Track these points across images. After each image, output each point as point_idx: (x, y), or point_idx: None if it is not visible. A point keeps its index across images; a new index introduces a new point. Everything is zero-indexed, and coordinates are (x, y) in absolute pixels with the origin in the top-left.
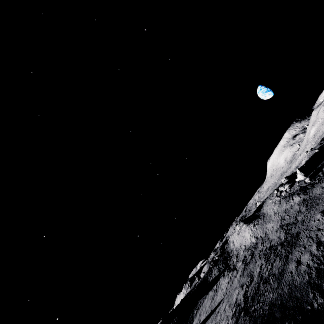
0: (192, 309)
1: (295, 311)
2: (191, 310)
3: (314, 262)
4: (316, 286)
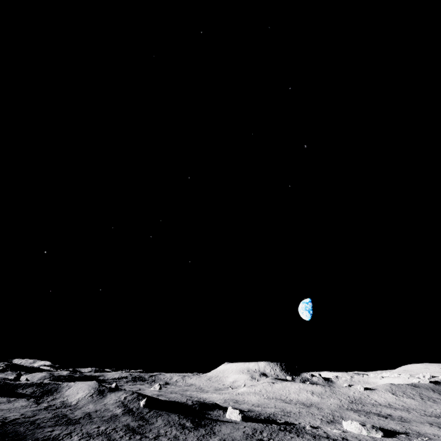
0: None
1: (17, 439)
2: None
3: (54, 436)
4: (37, 440)
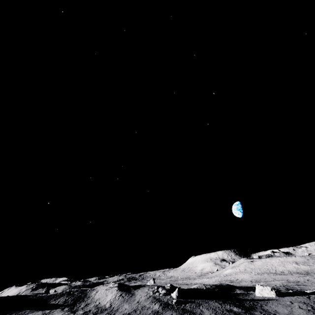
0: (14, 310)
1: None
2: (12, 311)
3: None
4: None
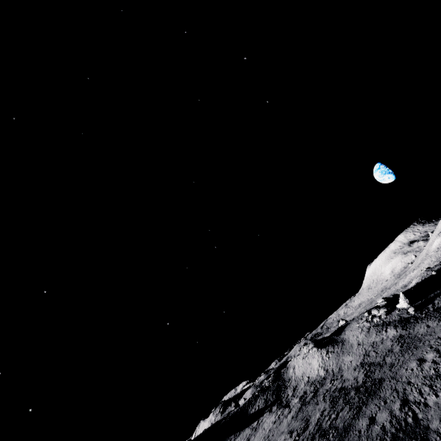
0: None
1: None
2: None
3: (392, 426)
4: None
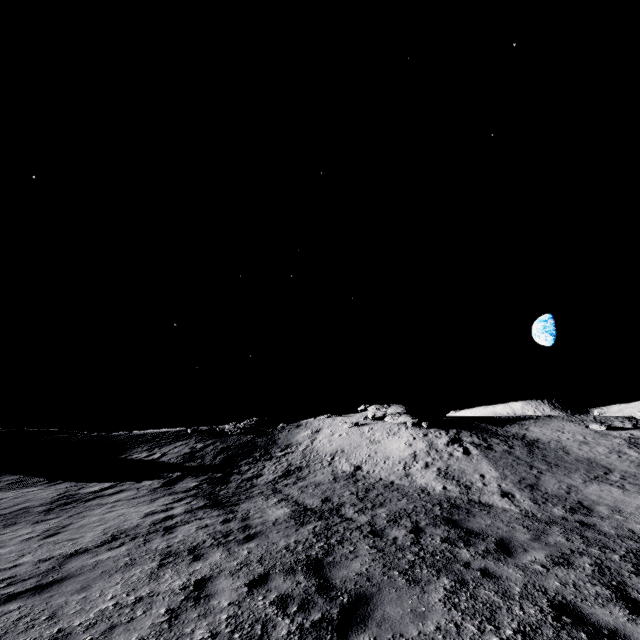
0: None
1: None
2: None
3: None
4: None
